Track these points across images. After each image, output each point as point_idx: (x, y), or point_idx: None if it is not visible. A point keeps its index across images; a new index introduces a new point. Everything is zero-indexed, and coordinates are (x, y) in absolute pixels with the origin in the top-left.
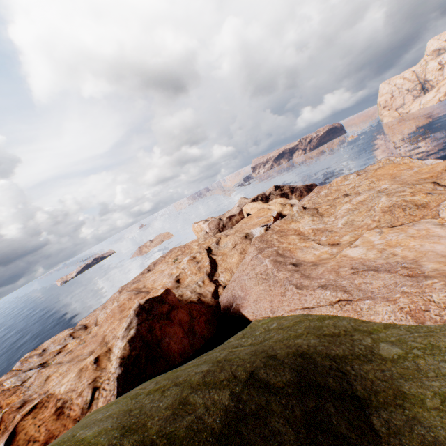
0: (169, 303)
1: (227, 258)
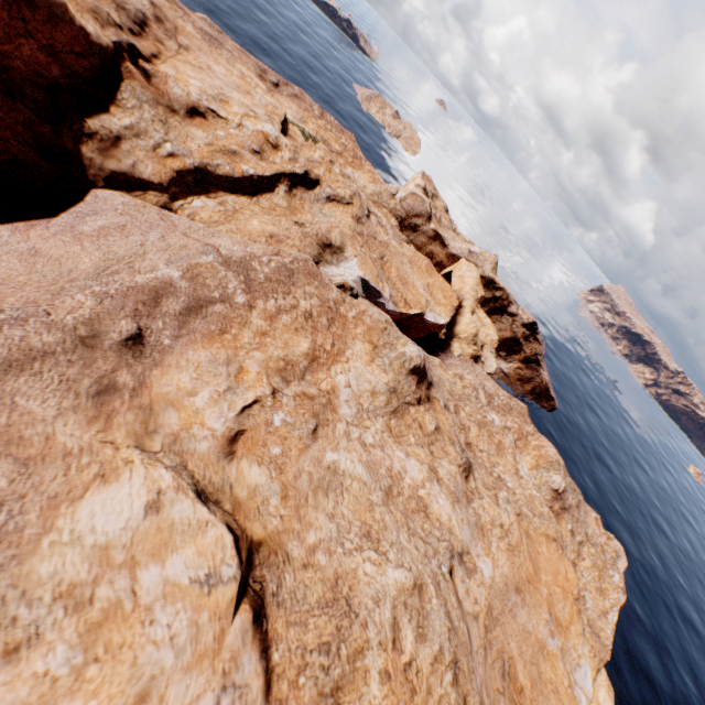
0: None
1: (276, 216)
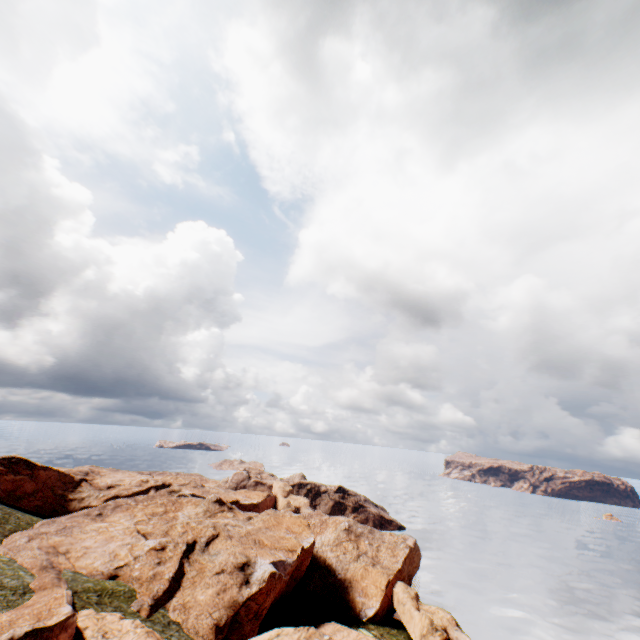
0: (35, 473)
1: None
